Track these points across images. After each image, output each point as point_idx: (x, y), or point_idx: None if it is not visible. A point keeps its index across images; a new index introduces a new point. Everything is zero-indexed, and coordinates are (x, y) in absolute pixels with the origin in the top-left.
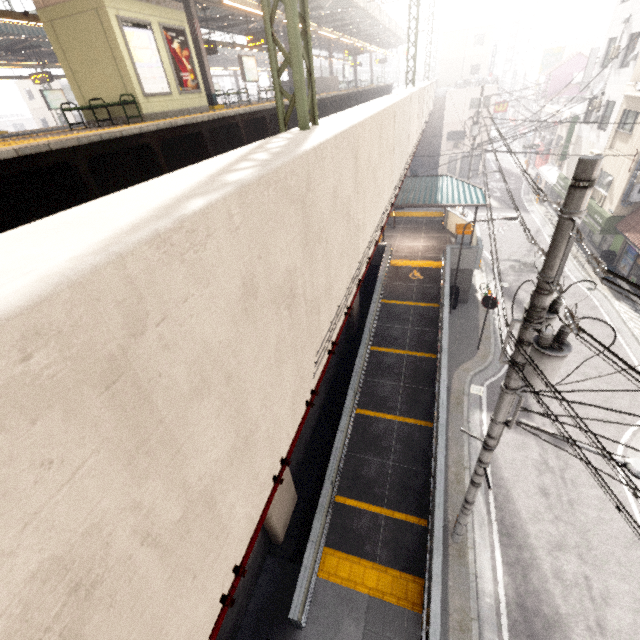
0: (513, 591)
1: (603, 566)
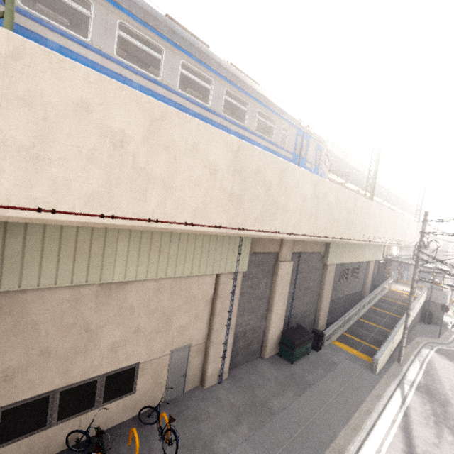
0: (424, 382)
1: None
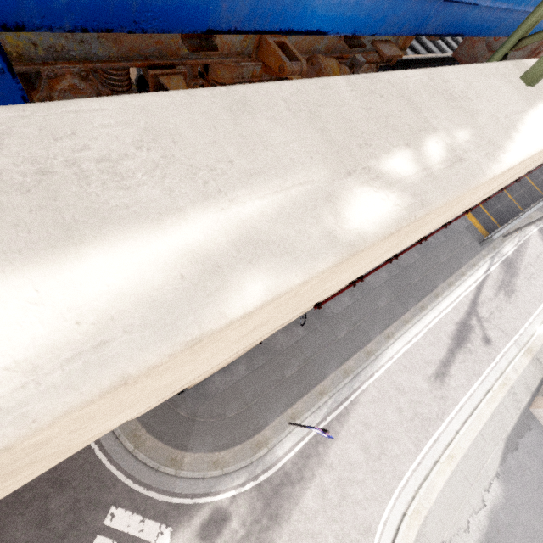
0: (510, 258)
1: (539, 277)
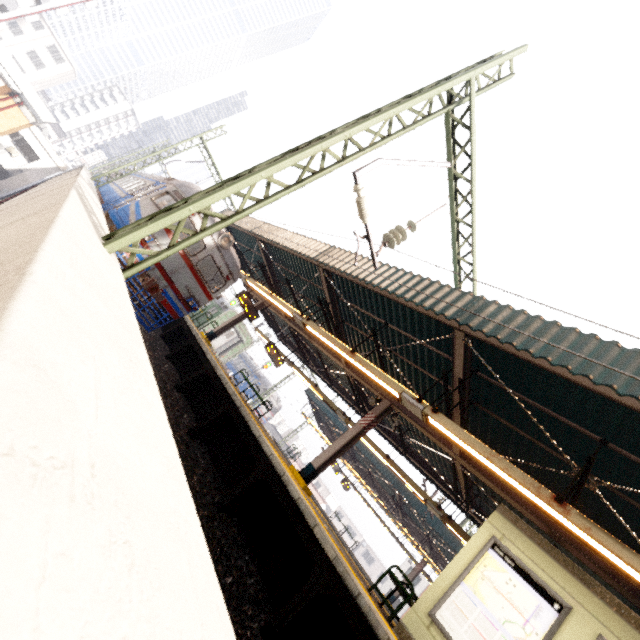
0: None
1: None
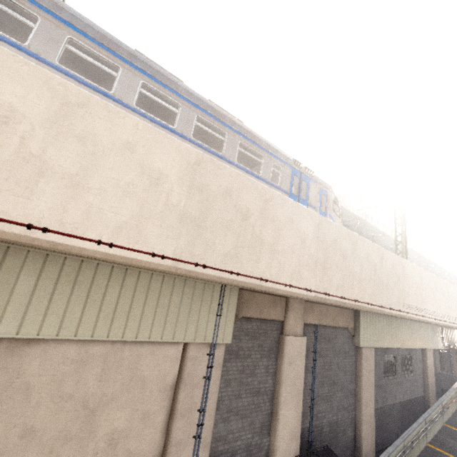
0: None
1: None
